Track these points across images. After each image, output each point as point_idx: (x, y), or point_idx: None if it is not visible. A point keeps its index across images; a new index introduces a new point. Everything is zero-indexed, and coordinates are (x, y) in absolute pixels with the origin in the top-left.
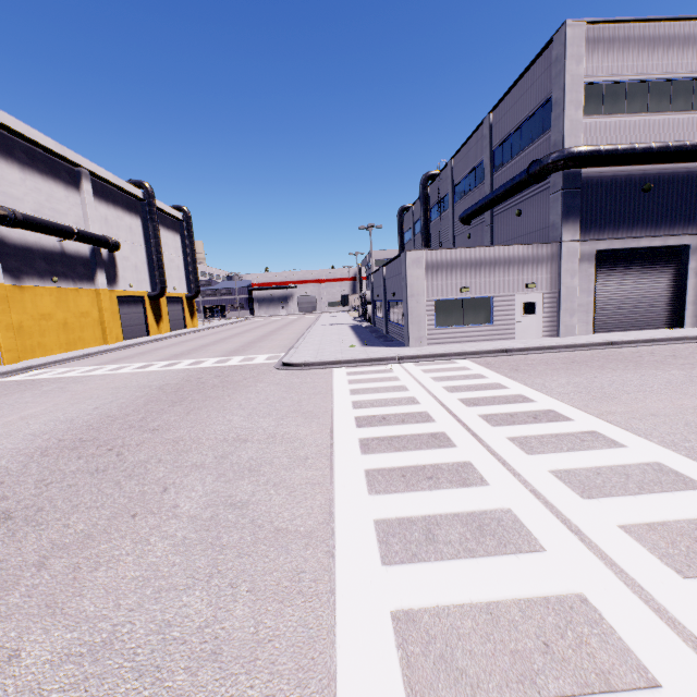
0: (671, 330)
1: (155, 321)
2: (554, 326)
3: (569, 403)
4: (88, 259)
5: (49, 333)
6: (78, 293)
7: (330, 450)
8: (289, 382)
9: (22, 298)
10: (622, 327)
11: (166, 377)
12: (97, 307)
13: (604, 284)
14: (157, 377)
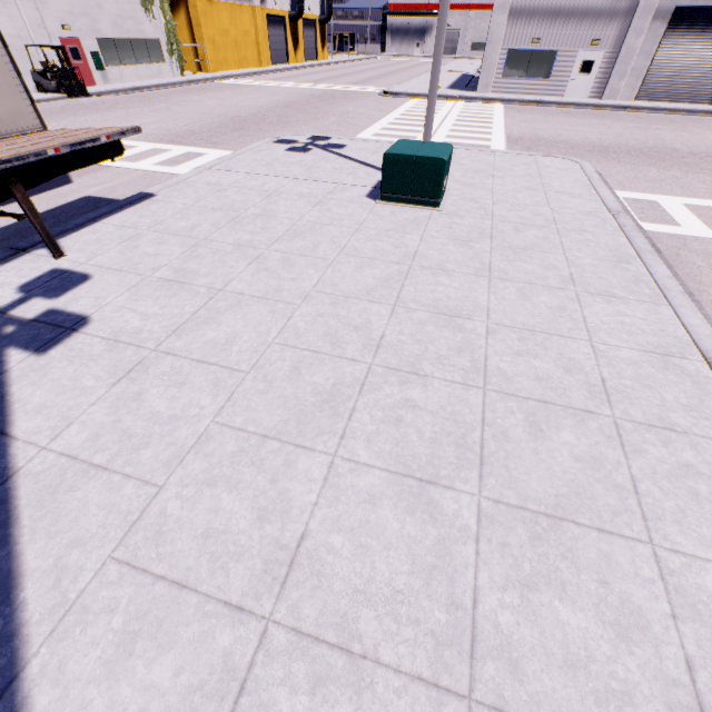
0: (706, 106)
1: (293, 48)
2: (602, 88)
3: (506, 122)
4: None
5: (228, 50)
6: (242, 10)
7: (382, 118)
8: (381, 101)
9: (212, 14)
10: (667, 98)
11: (312, 92)
12: (253, 27)
13: (670, 49)
14: (307, 91)
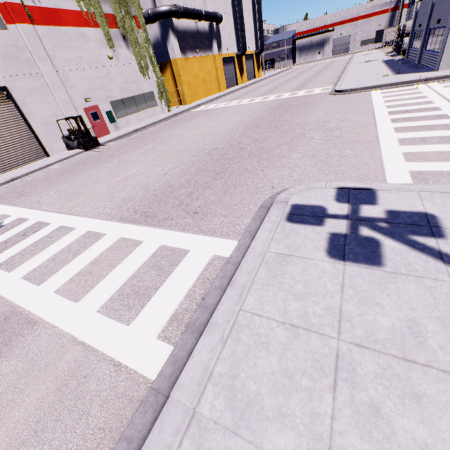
0: None
1: (239, 75)
2: None
3: None
4: (208, 33)
5: (199, 86)
6: (206, 59)
7: (374, 123)
8: (342, 100)
9: (187, 66)
10: None
11: (268, 104)
12: (214, 68)
13: None
14: (263, 104)
